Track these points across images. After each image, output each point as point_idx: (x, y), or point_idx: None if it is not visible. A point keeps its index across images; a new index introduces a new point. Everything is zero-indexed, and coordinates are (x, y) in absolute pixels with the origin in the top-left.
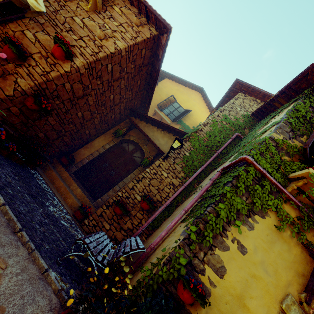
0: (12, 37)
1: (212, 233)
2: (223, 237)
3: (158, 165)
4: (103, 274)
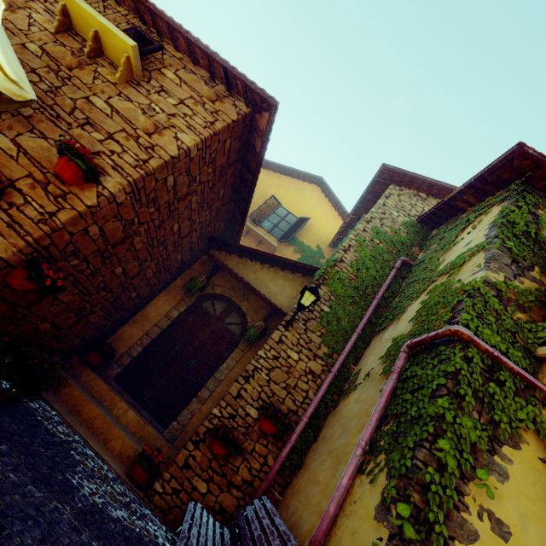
0: None
1: (442, 512)
2: (461, 512)
3: (278, 340)
4: None
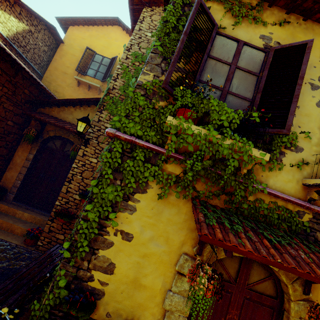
0: None
1: (87, 241)
2: (104, 236)
3: (82, 155)
4: (15, 316)
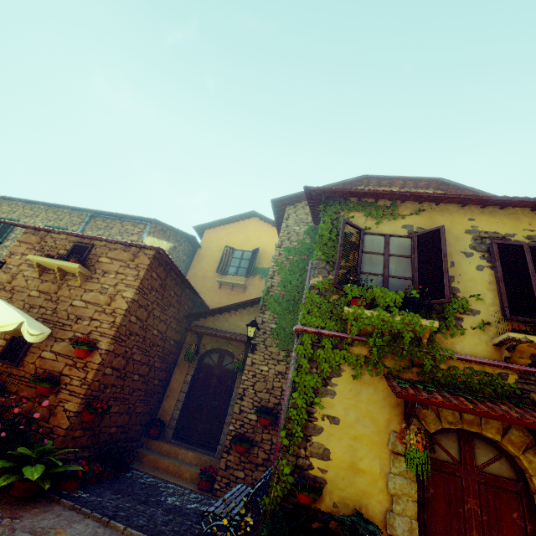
0: (38, 374)
1: (300, 427)
2: (313, 422)
3: (251, 364)
4: (240, 529)
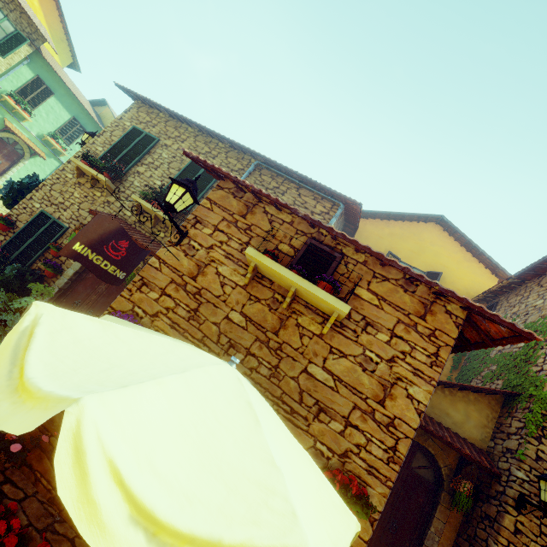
0: None
1: None
2: None
3: (513, 529)
4: None
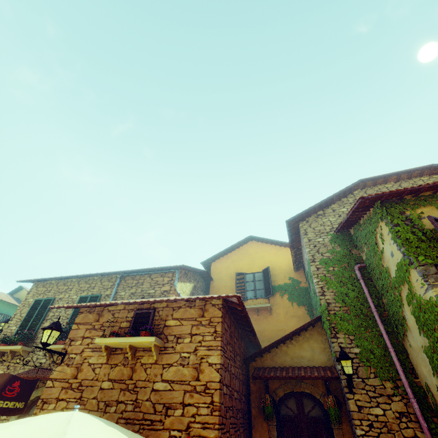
0: None
1: None
2: None
3: (357, 408)
4: None
